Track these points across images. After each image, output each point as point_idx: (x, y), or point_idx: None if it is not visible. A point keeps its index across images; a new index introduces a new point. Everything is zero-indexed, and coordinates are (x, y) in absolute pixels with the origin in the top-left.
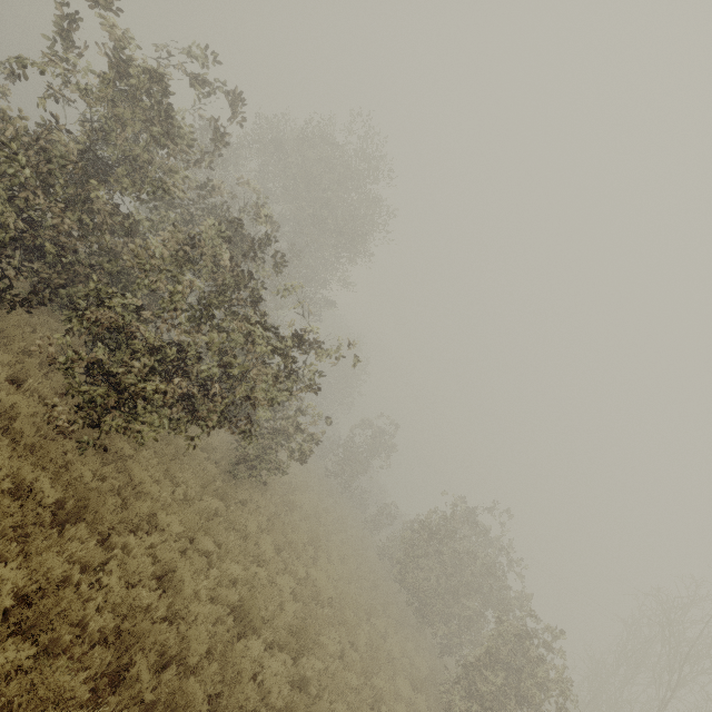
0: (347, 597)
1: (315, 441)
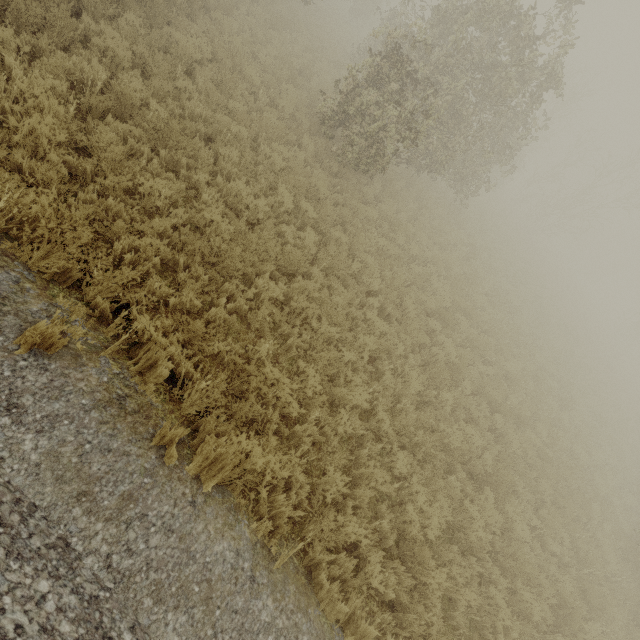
0: None
1: None
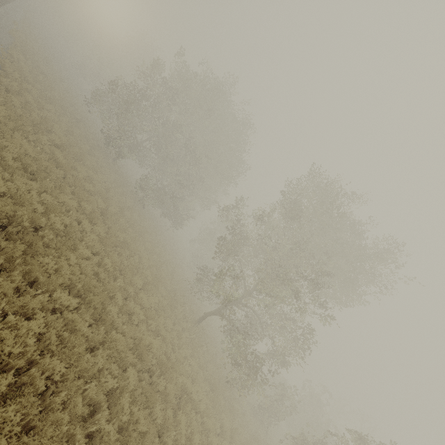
0: None
1: None
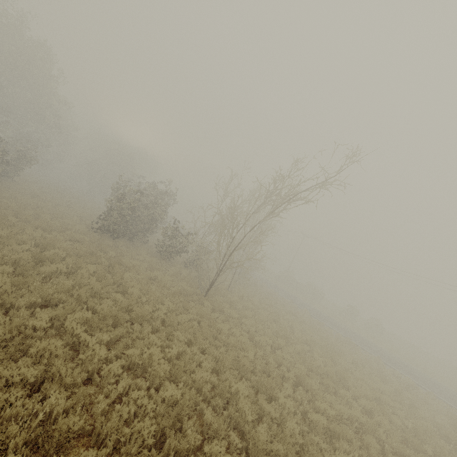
0: (46, 206)
1: (5, 152)
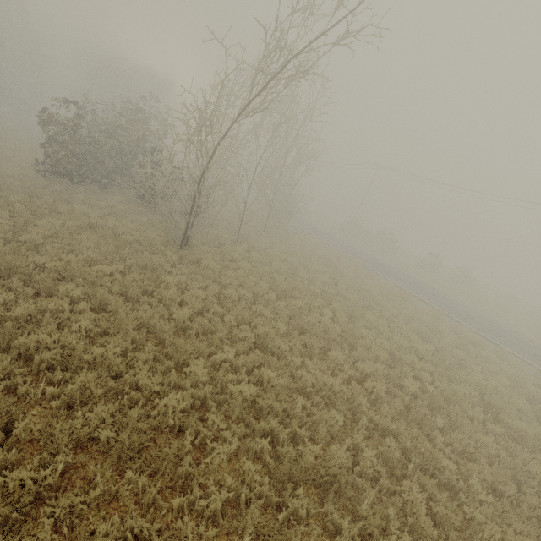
0: None
1: None
